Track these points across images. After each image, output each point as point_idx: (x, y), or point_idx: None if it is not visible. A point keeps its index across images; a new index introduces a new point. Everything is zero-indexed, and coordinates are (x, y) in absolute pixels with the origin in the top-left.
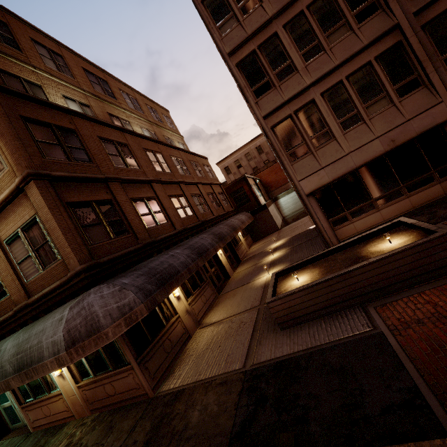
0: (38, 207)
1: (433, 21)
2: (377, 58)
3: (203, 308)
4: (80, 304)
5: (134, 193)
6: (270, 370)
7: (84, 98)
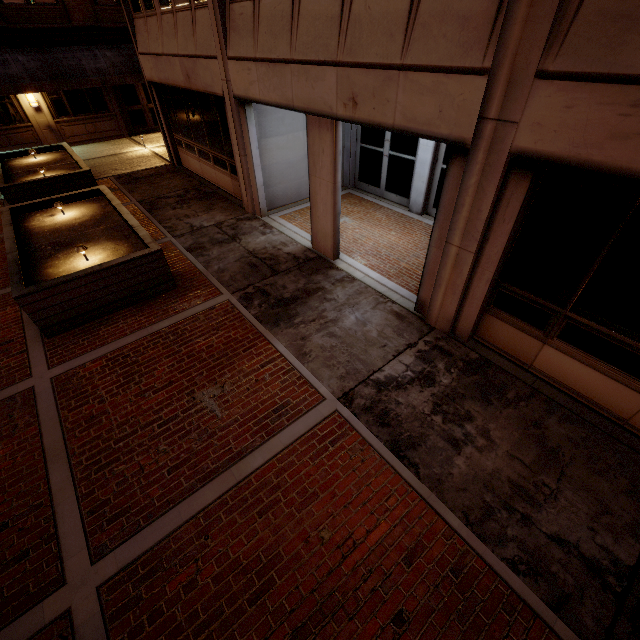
0: None
1: None
2: None
3: (84, 136)
4: None
5: None
6: None
7: None
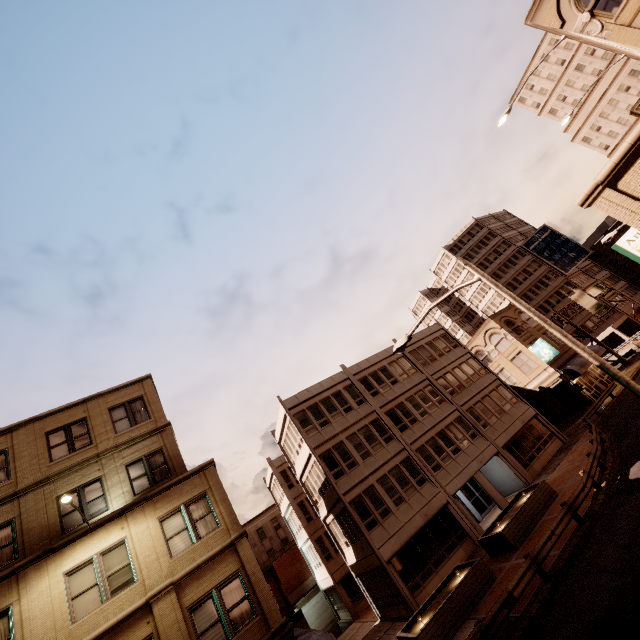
0: (247, 561)
1: (419, 448)
2: (400, 463)
3: None
4: None
5: None
6: None
7: None
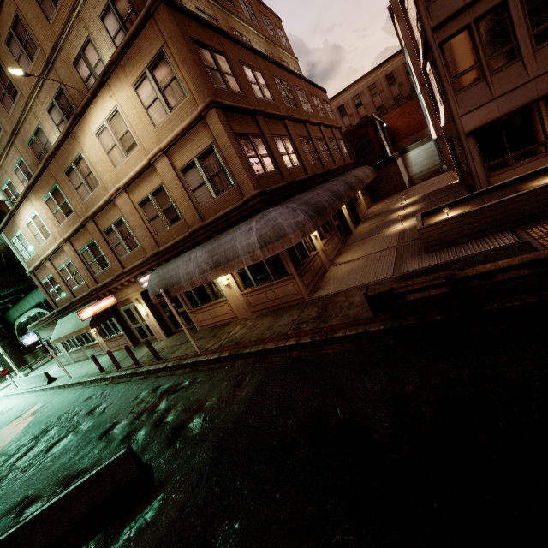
0: (218, 136)
1: None
2: None
3: (333, 252)
4: (265, 218)
5: (273, 129)
6: (420, 273)
7: (210, 8)
